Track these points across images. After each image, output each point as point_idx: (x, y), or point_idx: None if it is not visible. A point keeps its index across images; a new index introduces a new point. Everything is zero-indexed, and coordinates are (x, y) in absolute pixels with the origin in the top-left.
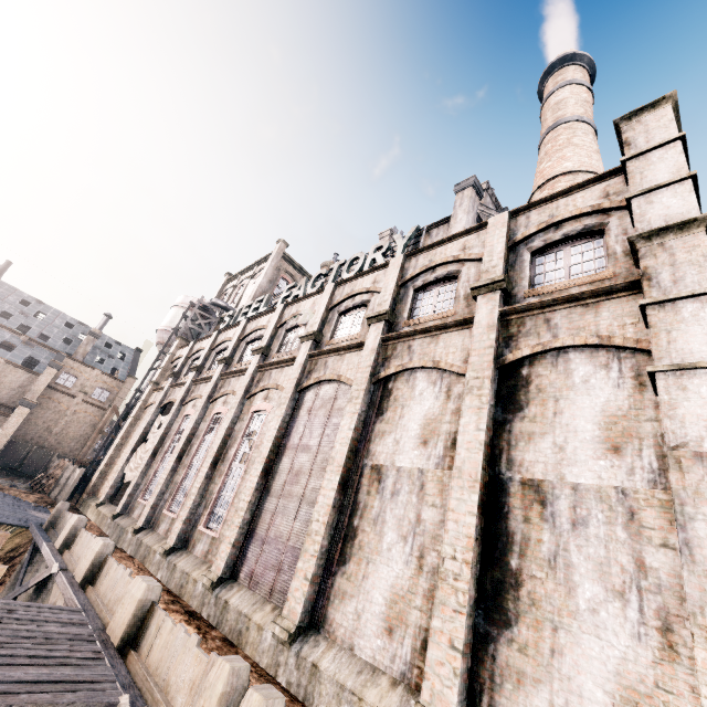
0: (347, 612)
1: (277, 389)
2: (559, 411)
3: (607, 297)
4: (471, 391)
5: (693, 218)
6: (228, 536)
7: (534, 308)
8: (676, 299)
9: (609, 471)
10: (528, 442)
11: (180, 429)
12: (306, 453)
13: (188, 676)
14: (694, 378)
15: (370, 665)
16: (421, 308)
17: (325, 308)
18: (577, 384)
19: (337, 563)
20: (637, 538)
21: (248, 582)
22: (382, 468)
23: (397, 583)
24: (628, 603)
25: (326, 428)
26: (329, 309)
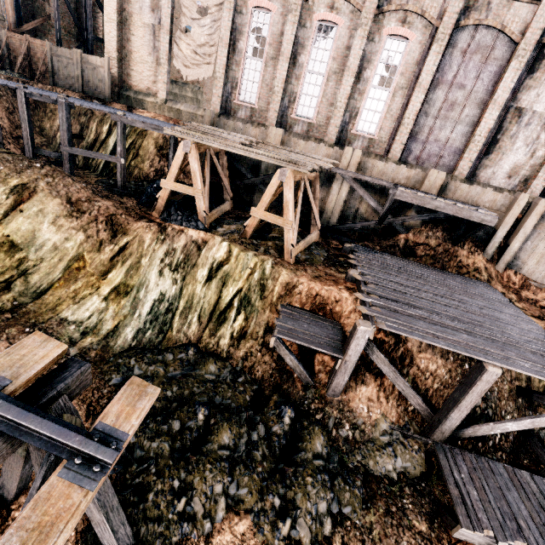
0: (487, 172)
1: (423, 16)
2: None
3: None
4: None
5: None
6: (398, 140)
7: None
8: None
9: None
10: None
11: (251, 25)
12: (461, 90)
13: (490, 199)
14: None
15: (498, 187)
16: None
17: None
18: None
19: (483, 155)
20: None
21: (415, 162)
22: (523, 110)
23: (517, 162)
24: None
25: (481, 73)
26: None
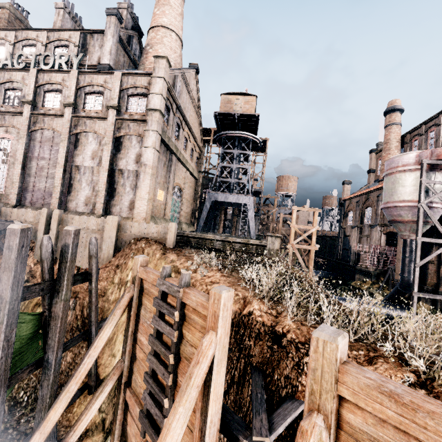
0: (73, 204)
1: (14, 128)
2: (128, 153)
3: (142, 122)
4: (106, 144)
5: (157, 109)
6: (13, 192)
7: (125, 120)
8: (150, 130)
9: (135, 167)
10: (121, 160)
11: None
12: (44, 160)
13: (32, 216)
14: (148, 149)
15: (82, 212)
16: (89, 104)
17: (34, 86)
18: (133, 146)
19: (67, 194)
20: (137, 179)
21: (30, 204)
22: (79, 166)
23: (87, 195)
24: (134, 190)
25: (52, 151)
26: (37, 87)
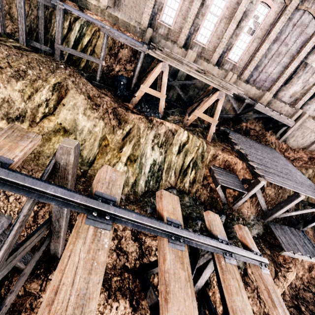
0: (282, 93)
1: None
2: None
3: None
4: None
5: None
6: (249, 69)
7: None
8: None
9: None
10: None
11: None
12: (285, 47)
13: (286, 110)
14: None
15: (284, 101)
16: None
17: None
18: None
19: (284, 84)
20: None
21: (252, 82)
22: (307, 64)
23: (296, 90)
24: None
25: (297, 39)
26: None
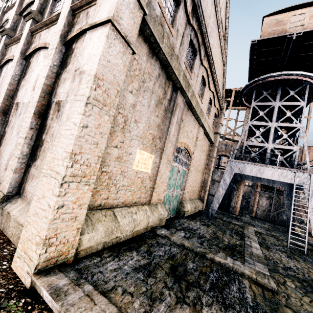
0: None
1: None
2: None
3: None
4: (47, 57)
5: None
6: None
7: (84, 5)
8: None
9: None
10: (63, 83)
11: None
12: None
13: None
14: (95, 32)
15: None
16: (55, 12)
17: (15, 13)
18: None
19: None
20: None
21: None
22: (19, 103)
23: (12, 151)
24: None
25: None
26: (19, 15)
